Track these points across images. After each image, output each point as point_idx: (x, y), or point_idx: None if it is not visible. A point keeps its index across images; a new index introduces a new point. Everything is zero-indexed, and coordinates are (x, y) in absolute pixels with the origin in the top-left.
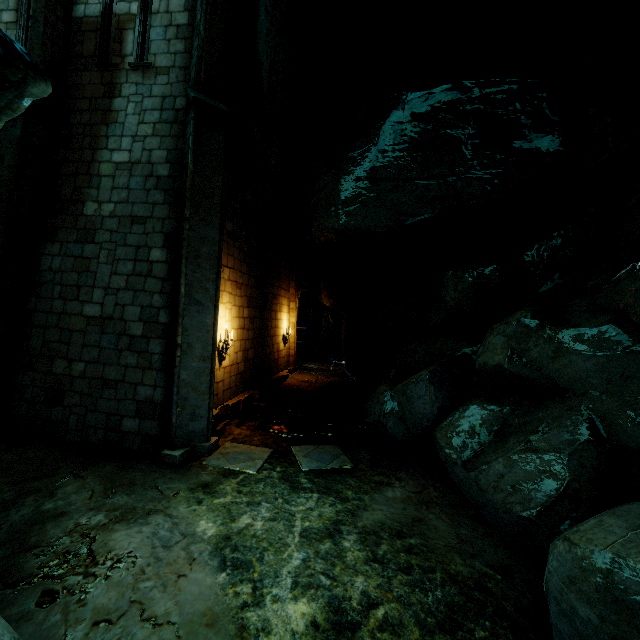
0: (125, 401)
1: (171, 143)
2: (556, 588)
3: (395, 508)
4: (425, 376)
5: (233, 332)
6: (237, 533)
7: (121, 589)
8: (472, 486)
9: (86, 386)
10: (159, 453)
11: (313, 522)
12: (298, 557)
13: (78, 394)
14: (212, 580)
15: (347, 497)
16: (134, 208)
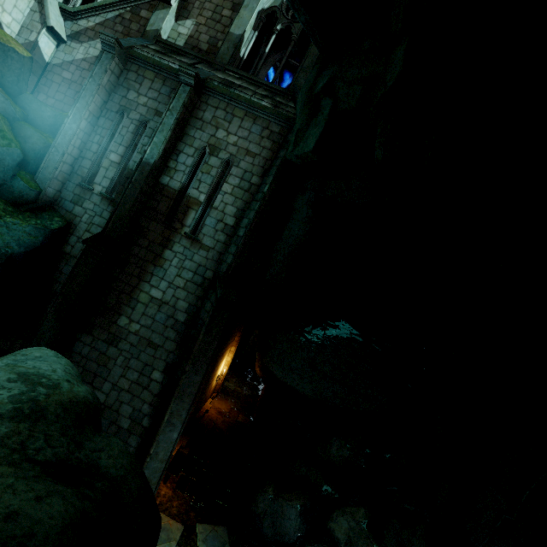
0: None
1: (193, 300)
2: None
3: None
4: (298, 508)
5: None
6: None
7: None
8: None
9: None
10: None
11: None
12: None
13: None
14: None
15: None
16: (153, 335)
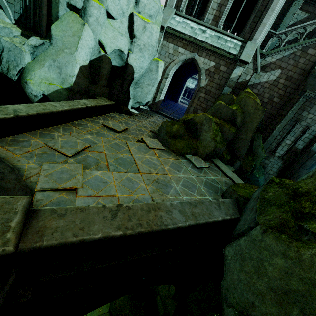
0: None
1: None
2: None
3: None
4: None
5: None
6: None
7: None
8: None
9: None
10: None
11: None
12: None
13: None
14: None
15: None
16: None
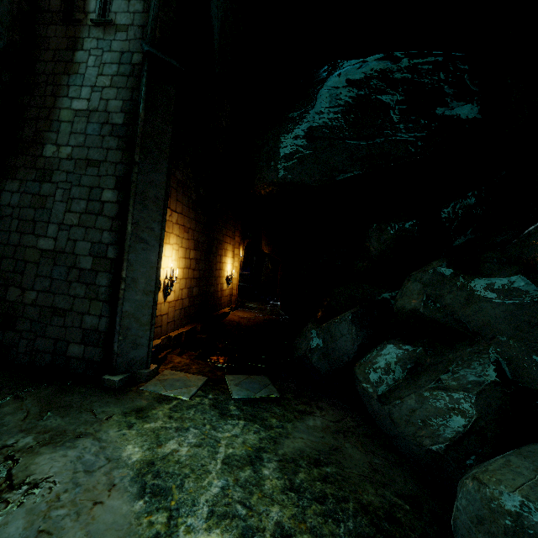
0: (72, 328)
1: (127, 94)
2: (464, 526)
3: (315, 436)
4: (348, 317)
5: (179, 271)
6: (161, 459)
7: (32, 517)
8: (386, 418)
9: (37, 313)
10: (101, 378)
11: (236, 449)
12: (217, 485)
13: (29, 320)
14: (128, 508)
15: (271, 425)
16: (90, 152)
